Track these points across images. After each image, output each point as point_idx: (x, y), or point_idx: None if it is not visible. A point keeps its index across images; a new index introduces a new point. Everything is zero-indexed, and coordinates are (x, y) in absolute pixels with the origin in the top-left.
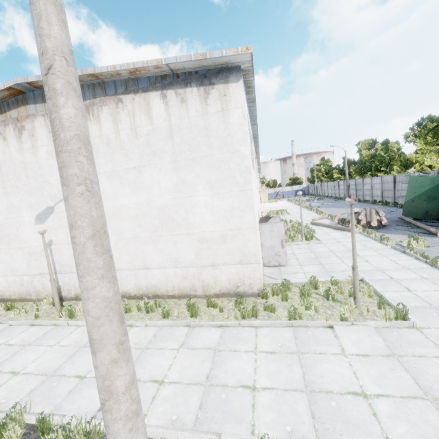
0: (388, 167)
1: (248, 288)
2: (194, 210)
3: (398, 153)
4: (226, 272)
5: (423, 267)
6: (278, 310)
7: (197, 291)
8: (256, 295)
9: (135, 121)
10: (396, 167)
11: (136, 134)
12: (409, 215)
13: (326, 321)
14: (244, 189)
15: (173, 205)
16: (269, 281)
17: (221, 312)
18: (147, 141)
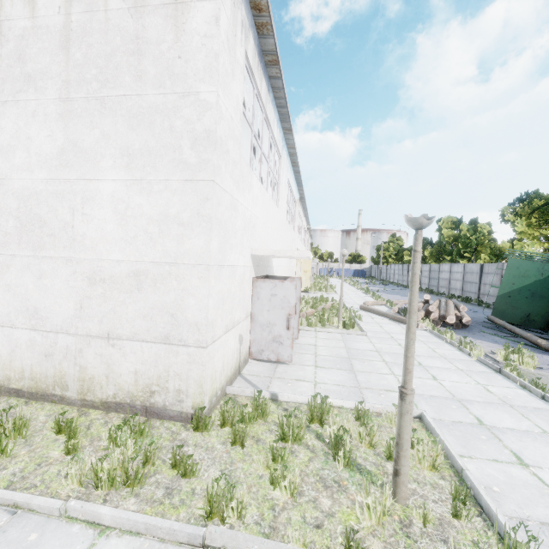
0: (474, 254)
1: (173, 400)
2: (88, 209)
3: (489, 237)
4: (132, 356)
5: (540, 406)
6: (207, 472)
7: (69, 390)
8: (188, 418)
9: (2, 7)
10: (485, 255)
11: (0, 34)
12: (502, 317)
13: (298, 548)
14: (195, 178)
15: (49, 193)
16: (237, 390)
17: (73, 454)
18: (19, 51)
